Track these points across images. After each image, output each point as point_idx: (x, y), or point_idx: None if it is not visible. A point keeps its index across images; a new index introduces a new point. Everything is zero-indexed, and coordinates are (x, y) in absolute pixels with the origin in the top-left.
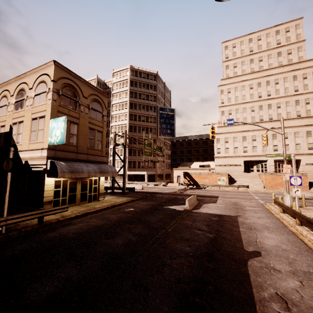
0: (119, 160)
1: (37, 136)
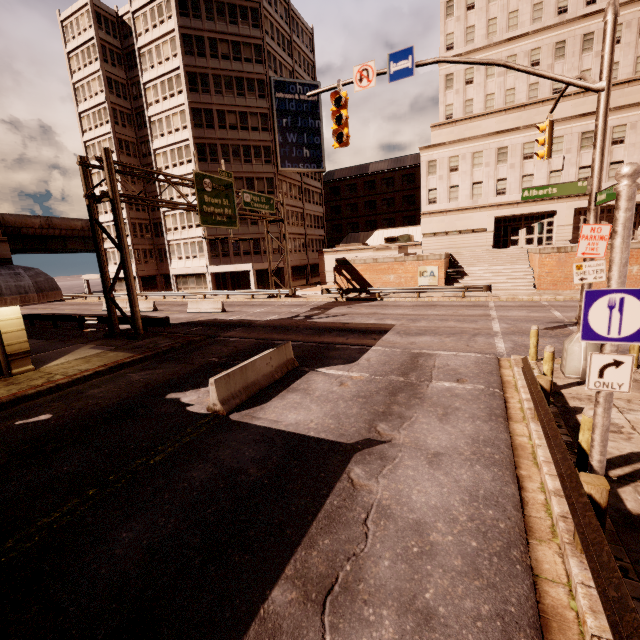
0: (187, 239)
1: None
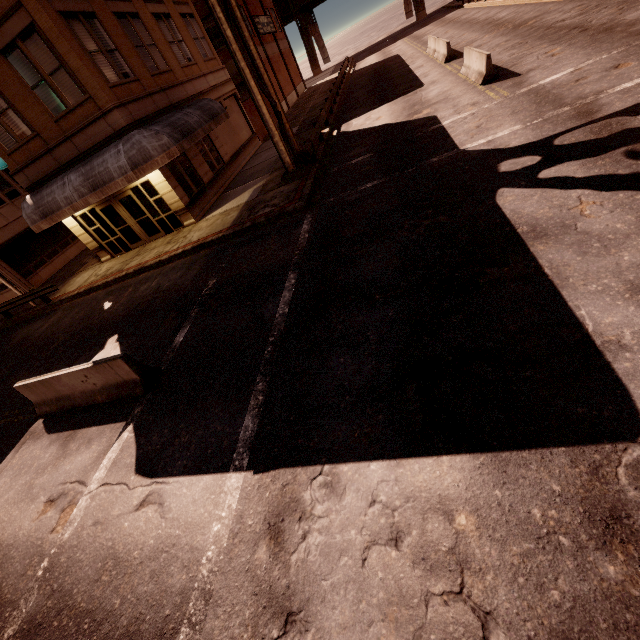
0: None
1: None
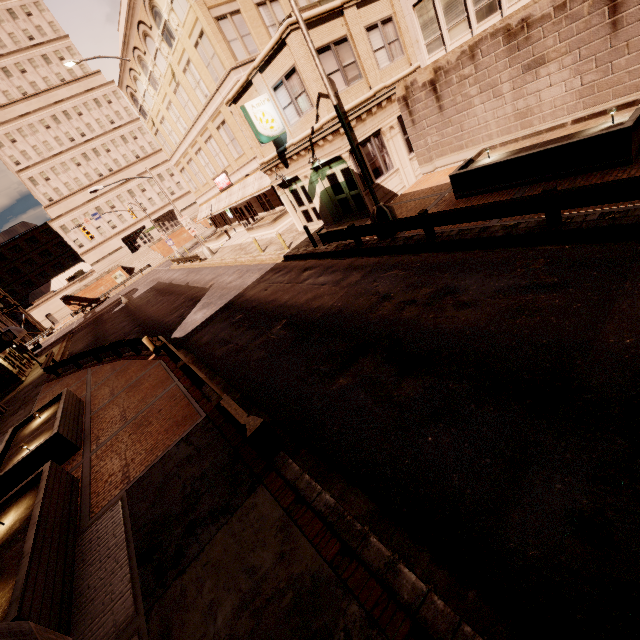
0: None
1: None
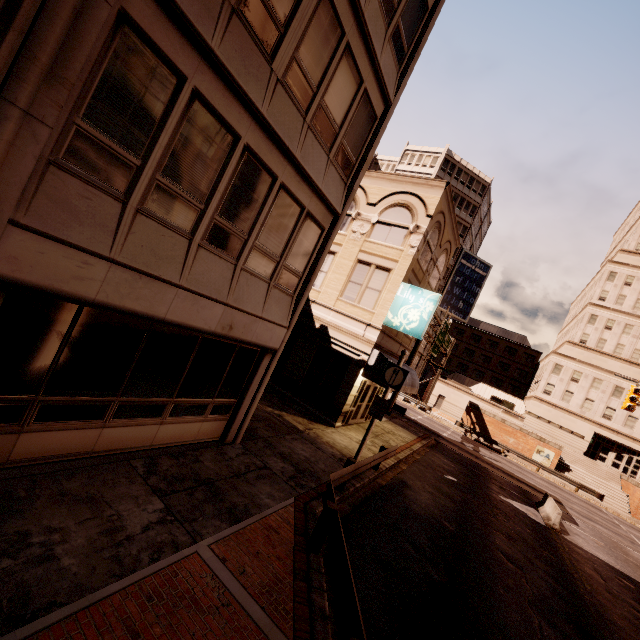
0: None
1: (361, 296)
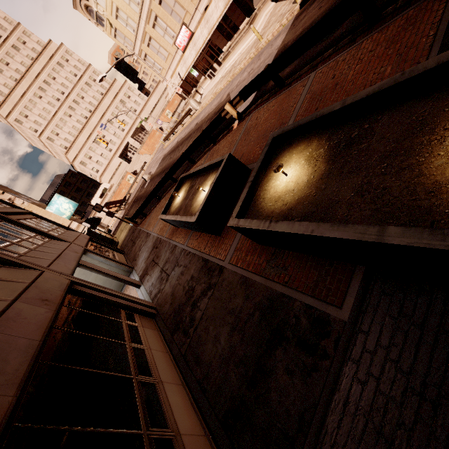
0: None
1: None
